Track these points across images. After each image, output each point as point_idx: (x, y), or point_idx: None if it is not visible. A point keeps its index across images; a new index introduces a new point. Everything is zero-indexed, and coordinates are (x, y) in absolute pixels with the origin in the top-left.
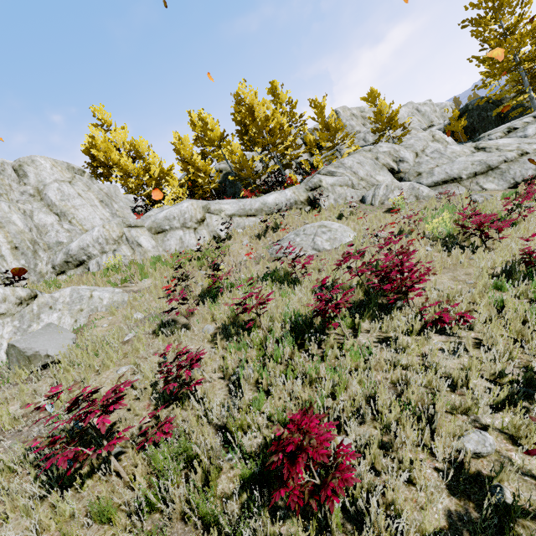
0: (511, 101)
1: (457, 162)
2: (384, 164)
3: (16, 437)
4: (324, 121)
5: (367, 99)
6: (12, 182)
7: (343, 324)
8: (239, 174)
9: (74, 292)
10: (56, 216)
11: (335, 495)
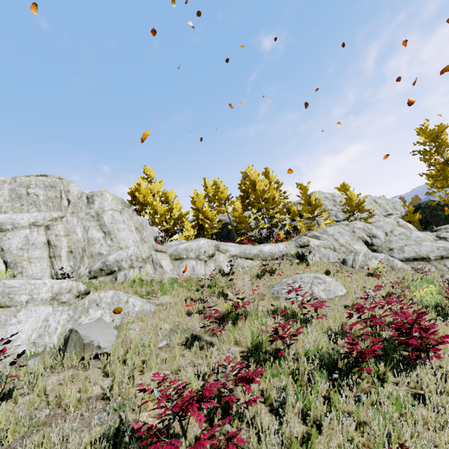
0: None
1: (424, 245)
2: (360, 237)
3: (79, 421)
4: (307, 199)
5: (339, 189)
6: (83, 205)
7: None
8: (237, 225)
9: (115, 295)
10: (103, 233)
11: None
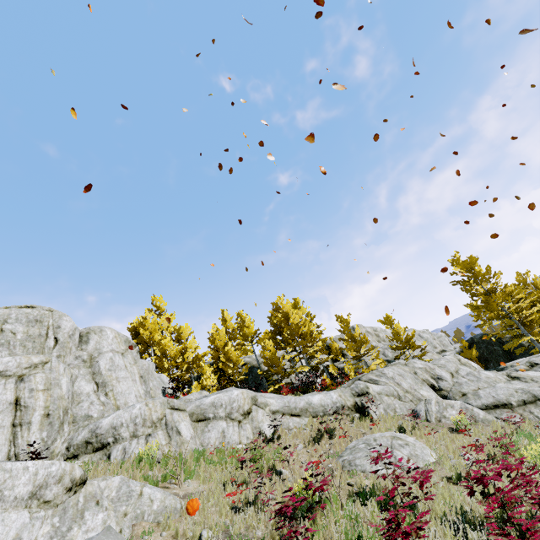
0: (516, 340)
1: (499, 388)
2: (424, 379)
3: None
4: (350, 334)
5: (383, 321)
6: (73, 345)
7: None
8: (268, 369)
9: (123, 483)
10: (95, 385)
11: None
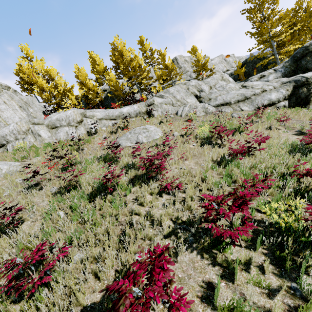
0: (266, 59)
1: (230, 94)
2: (192, 92)
3: None
4: (165, 64)
5: (191, 52)
6: None
7: (122, 188)
8: (114, 93)
9: None
10: None
11: (34, 288)
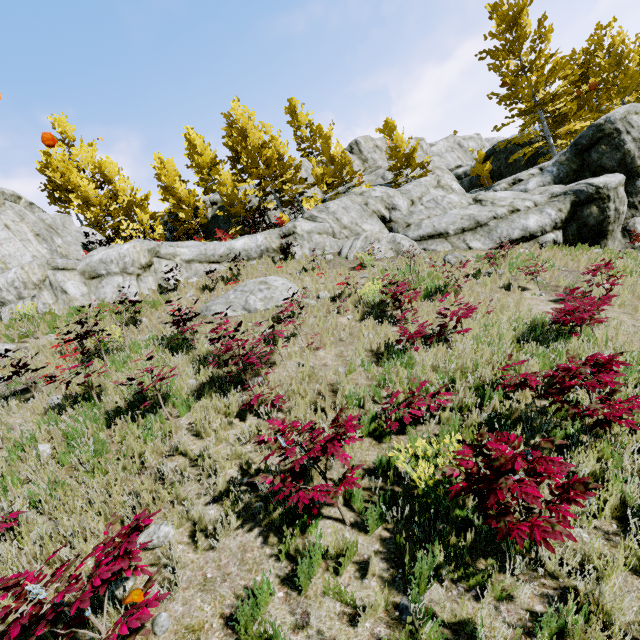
0: (527, 148)
1: (448, 215)
2: (375, 211)
3: None
4: (329, 154)
5: (383, 131)
6: None
7: (176, 402)
8: (228, 209)
9: None
10: None
11: None
